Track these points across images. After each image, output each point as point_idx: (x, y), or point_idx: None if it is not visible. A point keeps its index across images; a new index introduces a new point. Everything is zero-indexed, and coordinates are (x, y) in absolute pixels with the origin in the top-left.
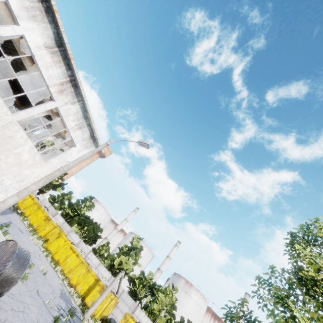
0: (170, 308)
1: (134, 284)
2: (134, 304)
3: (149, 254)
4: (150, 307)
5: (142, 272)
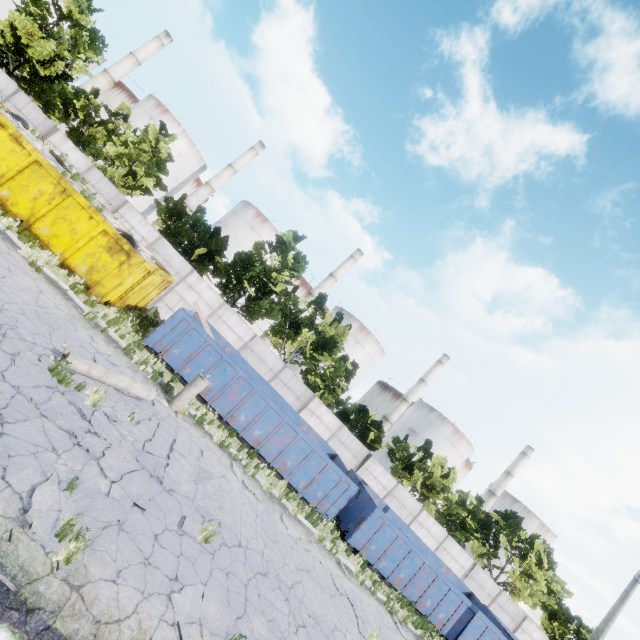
0: (151, 164)
1: (75, 113)
2: (47, 122)
3: (191, 154)
4: (97, 146)
5: (94, 90)
